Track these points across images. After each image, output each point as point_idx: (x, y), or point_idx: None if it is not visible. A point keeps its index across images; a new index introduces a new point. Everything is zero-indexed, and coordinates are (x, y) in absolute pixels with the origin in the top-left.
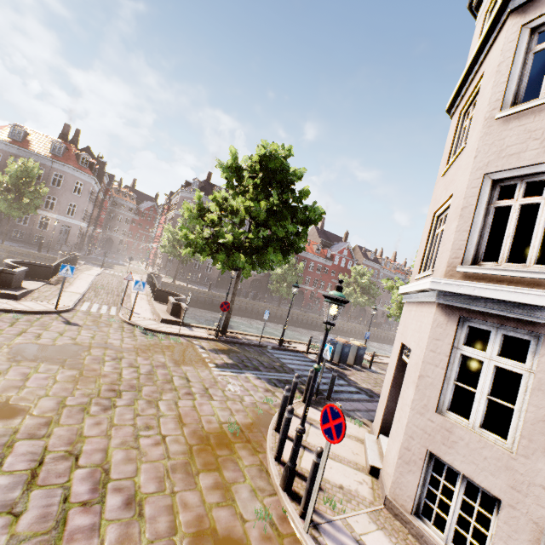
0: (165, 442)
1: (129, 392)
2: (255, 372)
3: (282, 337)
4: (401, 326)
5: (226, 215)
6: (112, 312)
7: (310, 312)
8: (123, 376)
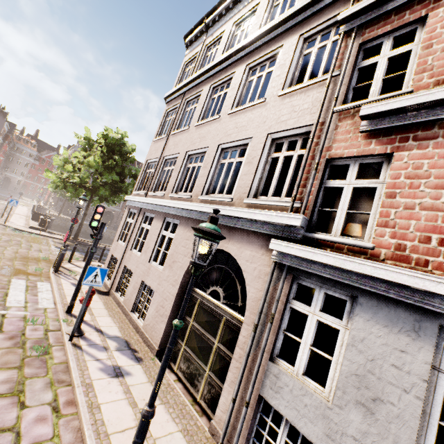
0: (4, 254)
1: None
2: (82, 253)
3: None
4: None
5: (83, 166)
6: None
7: None
8: None
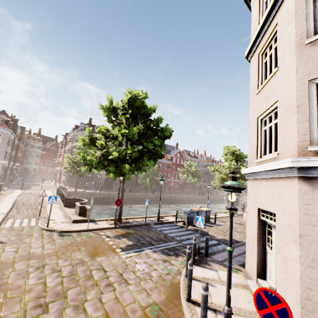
0: None
1: (55, 302)
2: (151, 247)
3: (158, 215)
4: (251, 196)
5: (109, 140)
6: (32, 223)
7: (164, 193)
8: (48, 285)
